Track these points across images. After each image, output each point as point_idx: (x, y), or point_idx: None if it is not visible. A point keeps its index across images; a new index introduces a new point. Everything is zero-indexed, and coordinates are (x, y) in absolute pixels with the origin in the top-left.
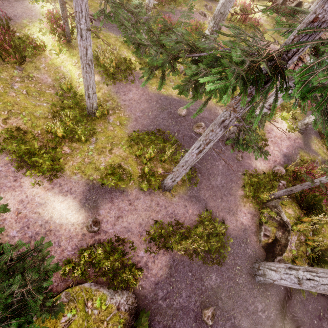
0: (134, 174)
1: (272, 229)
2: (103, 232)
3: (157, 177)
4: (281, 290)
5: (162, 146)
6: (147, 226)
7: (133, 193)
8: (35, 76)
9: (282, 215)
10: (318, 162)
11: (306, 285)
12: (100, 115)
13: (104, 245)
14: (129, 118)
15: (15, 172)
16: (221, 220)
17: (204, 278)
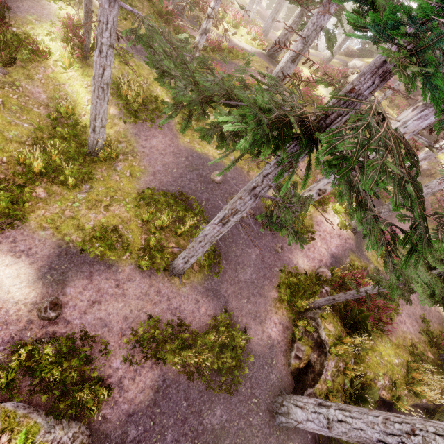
0: (133, 244)
1: (306, 349)
2: (63, 321)
3: (165, 254)
4: (308, 439)
5: (182, 215)
6: (135, 322)
7: (126, 271)
8: (23, 86)
9: (321, 331)
10: (369, 270)
11: (336, 429)
12: (105, 157)
13: (60, 342)
14: (145, 170)
15: None
16: (242, 328)
17: (205, 412)
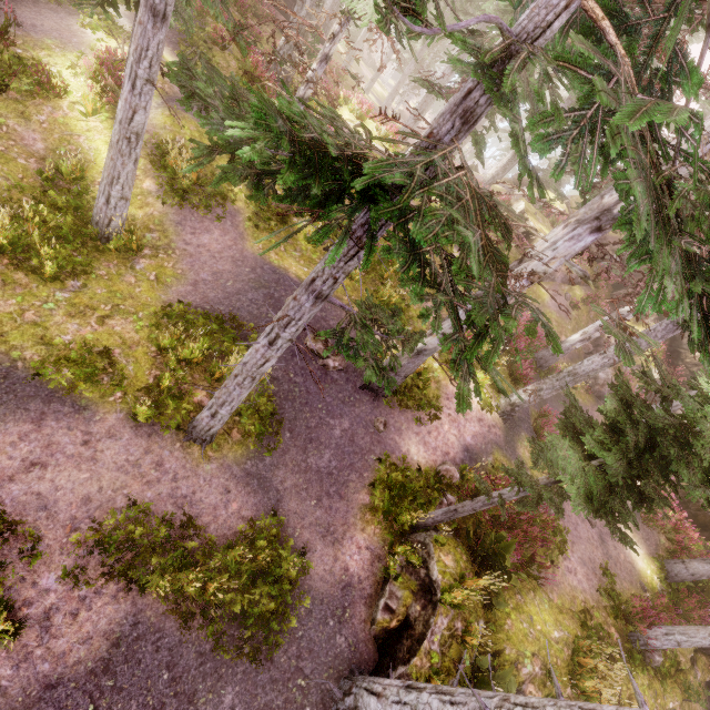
0: (132, 381)
1: (405, 595)
2: None
3: (185, 404)
4: None
5: (228, 350)
6: (103, 510)
7: (108, 420)
8: (11, 125)
9: (432, 566)
10: None
11: None
12: (119, 246)
13: None
14: (182, 276)
15: None
16: (300, 548)
17: (202, 695)
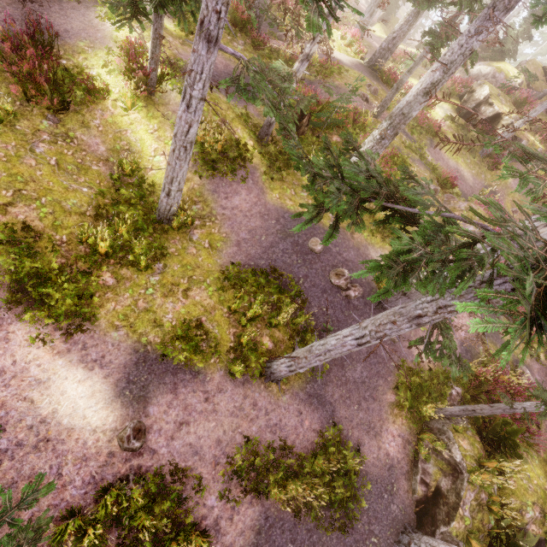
0: (221, 342)
1: (435, 472)
2: (148, 452)
3: (260, 354)
4: None
5: (276, 299)
6: (230, 446)
7: (215, 379)
8: (79, 136)
9: (454, 449)
10: (508, 361)
11: None
12: (178, 224)
13: (147, 478)
14: (227, 239)
15: (0, 310)
16: (354, 444)
17: None
